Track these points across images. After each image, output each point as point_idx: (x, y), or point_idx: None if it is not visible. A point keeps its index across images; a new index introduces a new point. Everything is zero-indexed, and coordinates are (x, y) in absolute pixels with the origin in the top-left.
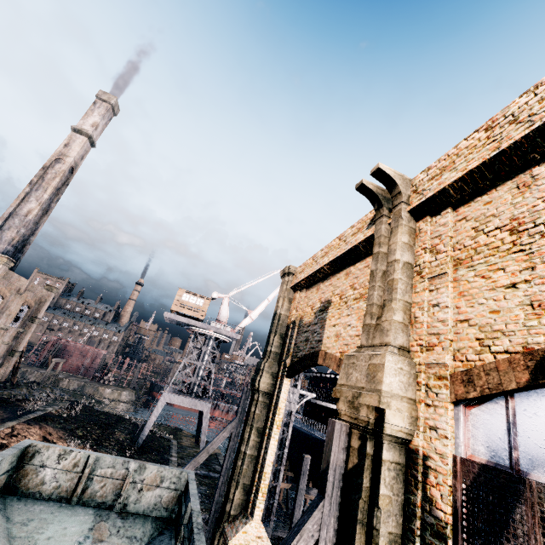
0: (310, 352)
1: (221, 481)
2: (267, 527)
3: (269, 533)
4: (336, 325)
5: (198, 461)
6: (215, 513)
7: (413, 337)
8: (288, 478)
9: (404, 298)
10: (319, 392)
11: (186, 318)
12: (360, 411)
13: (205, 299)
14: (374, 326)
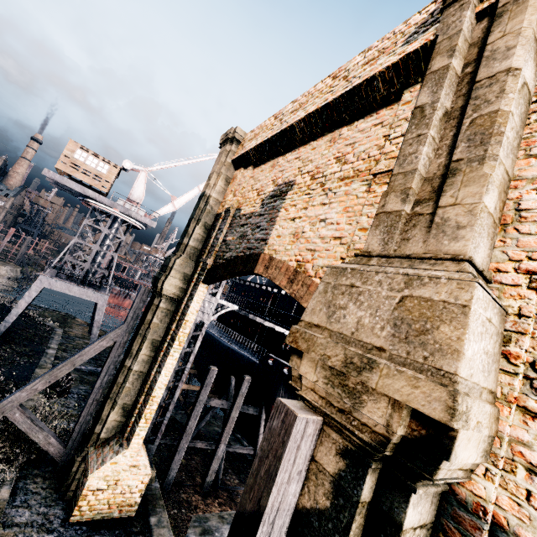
0: (245, 253)
1: (92, 399)
2: (151, 445)
3: (153, 450)
4: (298, 219)
5: (56, 376)
6: (80, 434)
7: (506, 252)
8: (191, 375)
9: (507, 162)
10: (239, 300)
11: (80, 186)
12: (365, 405)
13: (111, 165)
14: (406, 217)
